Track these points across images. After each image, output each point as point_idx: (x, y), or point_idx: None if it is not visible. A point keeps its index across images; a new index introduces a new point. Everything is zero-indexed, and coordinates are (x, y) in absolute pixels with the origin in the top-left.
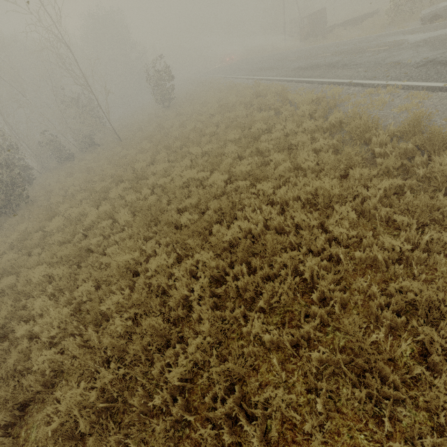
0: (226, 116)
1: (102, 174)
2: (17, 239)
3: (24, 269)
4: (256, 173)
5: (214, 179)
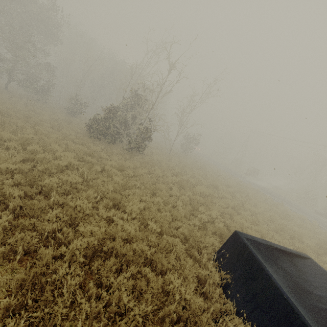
0: (250, 191)
1: (184, 170)
2: (178, 182)
3: (213, 208)
4: (324, 241)
5: (296, 228)
